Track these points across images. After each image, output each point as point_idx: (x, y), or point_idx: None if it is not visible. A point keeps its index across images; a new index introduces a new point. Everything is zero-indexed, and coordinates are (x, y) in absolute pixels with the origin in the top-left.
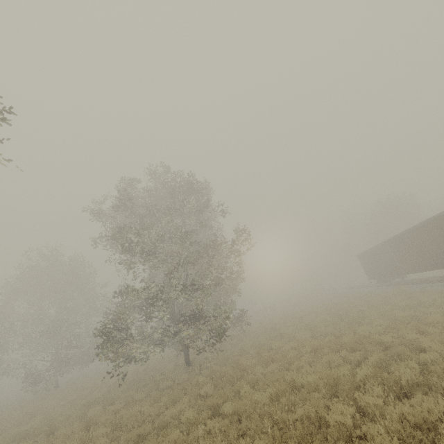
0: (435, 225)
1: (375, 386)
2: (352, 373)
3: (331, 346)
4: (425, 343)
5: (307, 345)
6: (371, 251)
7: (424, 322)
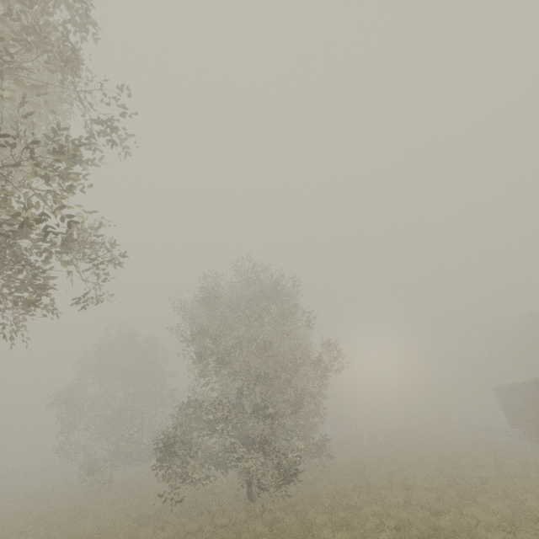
0: None
1: None
2: None
3: (420, 528)
4: None
5: (394, 515)
6: (512, 388)
7: None
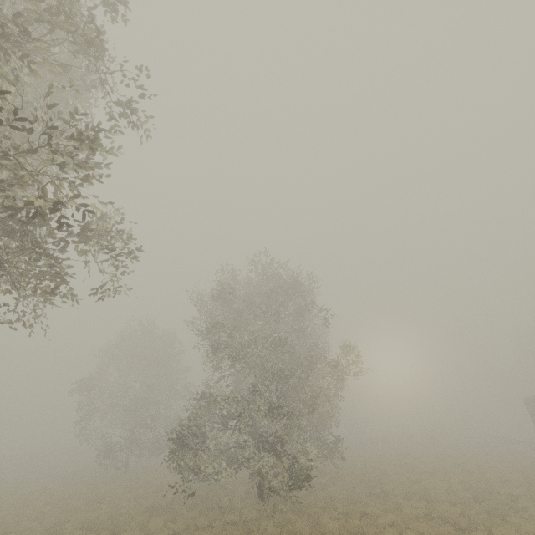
0: None
1: None
2: None
3: None
4: None
5: (414, 527)
6: None
7: None
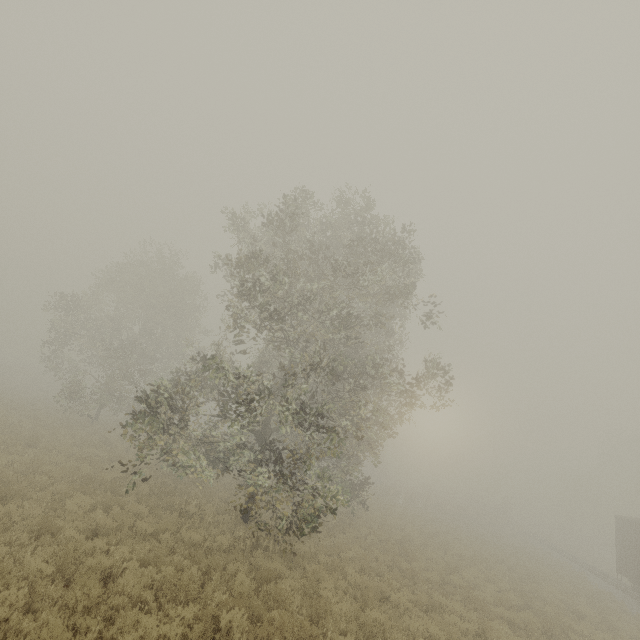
0: None
1: None
2: None
3: None
4: None
5: None
6: None
7: None
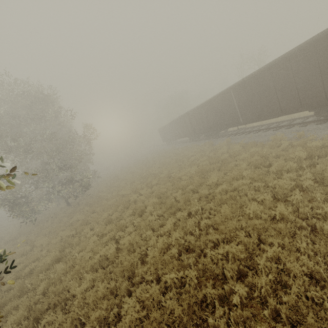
0: (183, 119)
1: (145, 187)
2: (141, 186)
3: (138, 179)
4: (164, 171)
5: (129, 180)
6: (163, 128)
7: (170, 163)
